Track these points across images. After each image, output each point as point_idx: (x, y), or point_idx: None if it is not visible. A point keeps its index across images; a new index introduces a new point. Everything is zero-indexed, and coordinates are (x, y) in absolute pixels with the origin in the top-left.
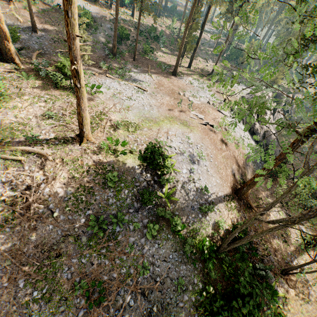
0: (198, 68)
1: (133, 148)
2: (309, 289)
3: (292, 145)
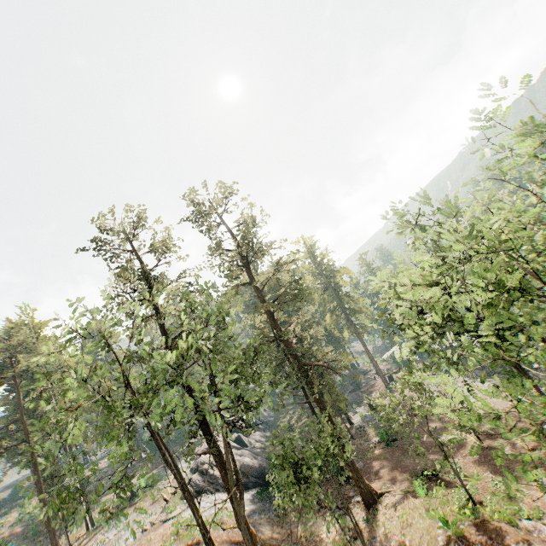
0: (109, 509)
1: None
2: (406, 544)
3: (217, 462)
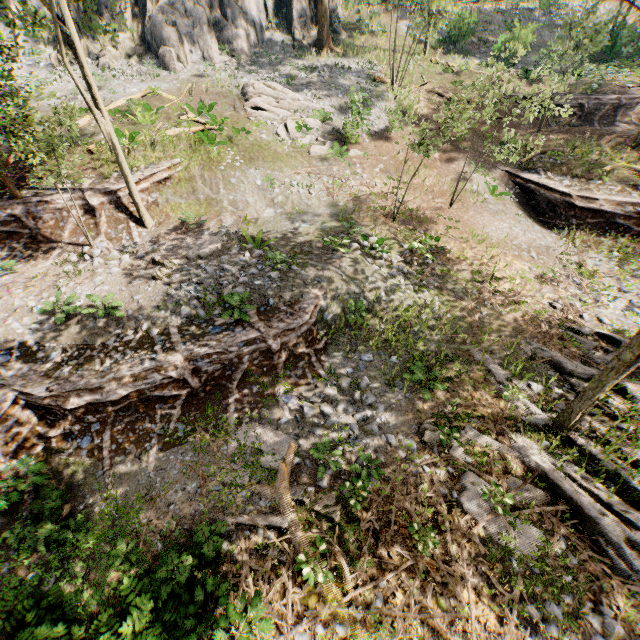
0: None
1: (533, 4)
2: None
3: None
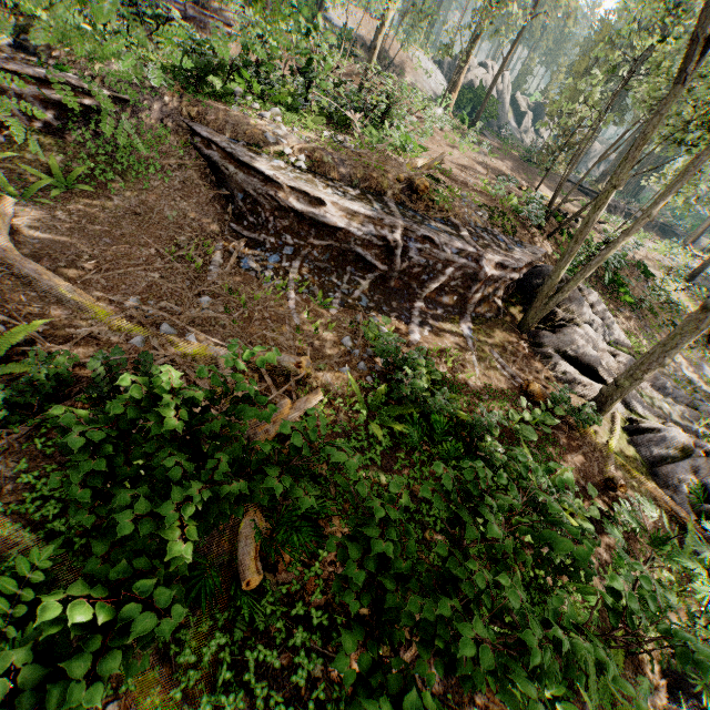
0: None
1: None
2: None
3: None
